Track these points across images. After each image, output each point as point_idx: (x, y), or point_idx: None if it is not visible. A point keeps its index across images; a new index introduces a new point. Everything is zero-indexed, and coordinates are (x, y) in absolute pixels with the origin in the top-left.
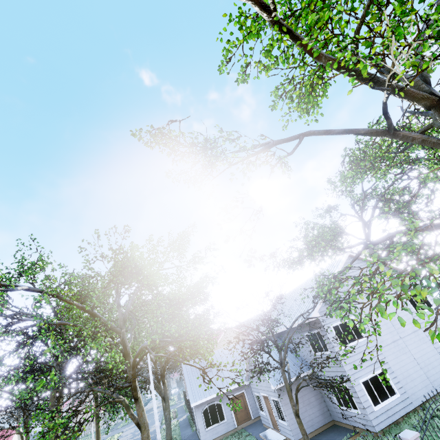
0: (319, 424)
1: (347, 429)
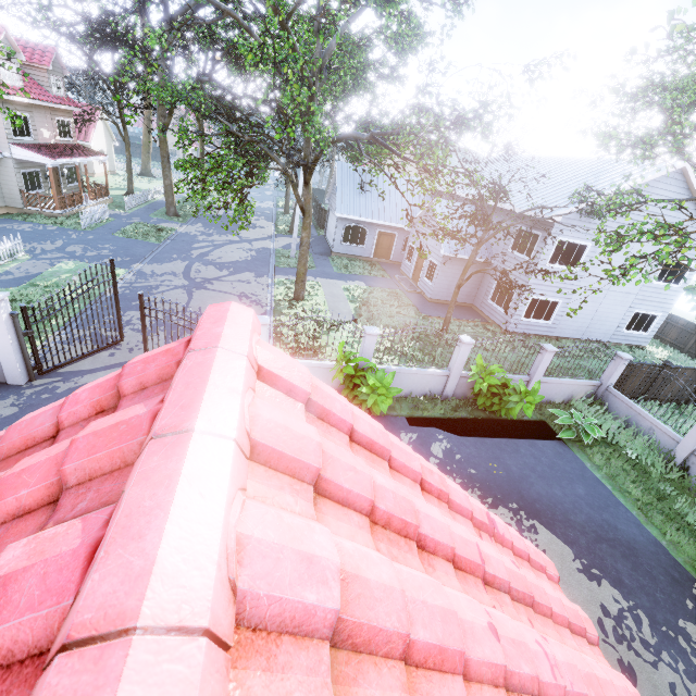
0: (459, 300)
1: (481, 316)
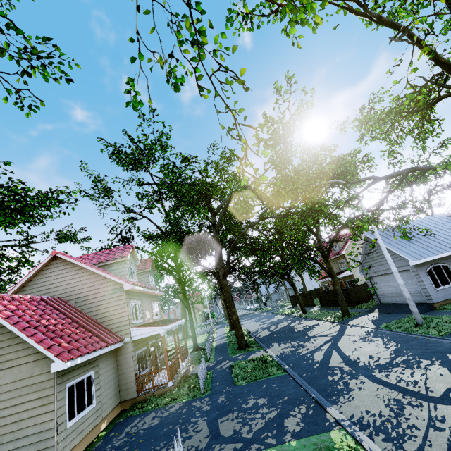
0: None
1: None
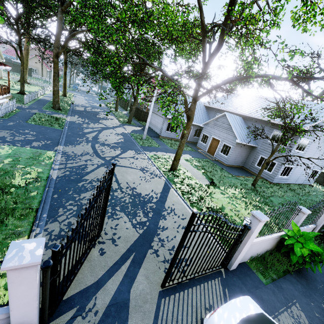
0: (238, 164)
1: (251, 173)
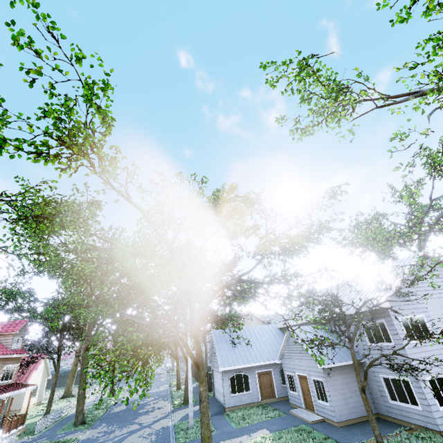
0: (363, 413)
1: (397, 424)
